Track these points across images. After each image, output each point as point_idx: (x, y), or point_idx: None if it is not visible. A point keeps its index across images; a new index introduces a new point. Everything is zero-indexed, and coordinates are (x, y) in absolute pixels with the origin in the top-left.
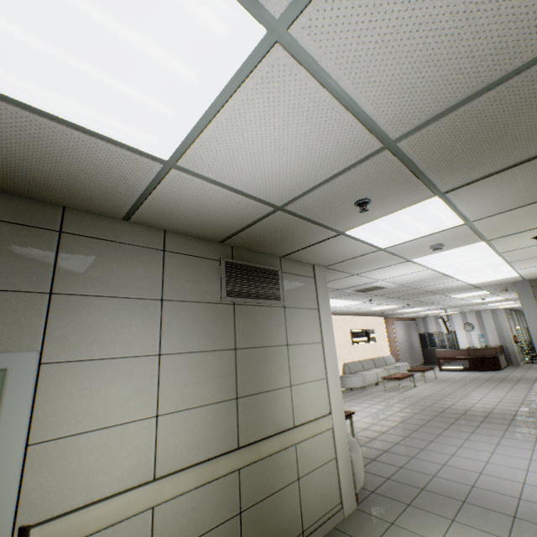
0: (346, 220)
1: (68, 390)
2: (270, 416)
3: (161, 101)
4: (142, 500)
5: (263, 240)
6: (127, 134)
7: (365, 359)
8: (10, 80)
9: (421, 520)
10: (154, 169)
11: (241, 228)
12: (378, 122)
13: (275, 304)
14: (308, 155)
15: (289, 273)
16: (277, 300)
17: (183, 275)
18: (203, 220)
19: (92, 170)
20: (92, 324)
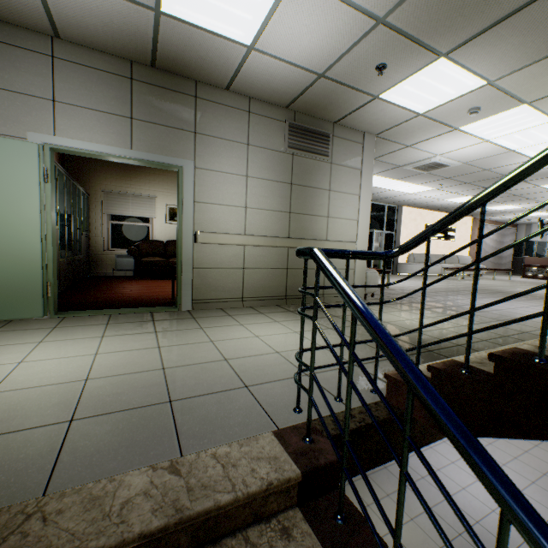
0: (375, 84)
1: (206, 183)
2: (310, 230)
3: (246, 12)
4: (239, 240)
5: (316, 105)
6: (230, 32)
7: (435, 254)
8: (185, 13)
9: (401, 307)
10: (243, 52)
11: (298, 94)
12: (366, 7)
13: (324, 159)
14: (329, 34)
15: (339, 137)
16: (325, 157)
17: (260, 130)
18: (272, 88)
19: (212, 55)
20: (214, 152)
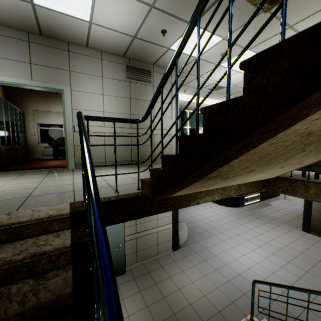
0: (165, 41)
1: (79, 99)
2: (144, 123)
3: (80, 3)
4: (101, 130)
5: (139, 54)
6: (76, 14)
7: None
8: (48, 4)
9: None
10: (87, 25)
11: (127, 48)
12: None
13: (148, 84)
14: (129, 14)
15: (157, 72)
16: (149, 83)
17: (109, 69)
18: (111, 45)
19: (71, 27)
20: (82, 82)
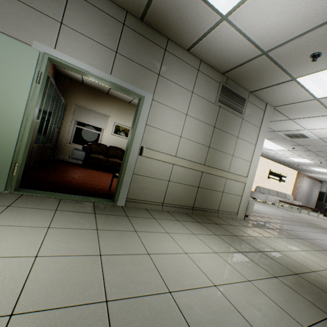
0: (301, 68)
1: (158, 113)
2: (219, 162)
3: None
4: (171, 160)
5: (245, 76)
6: None
7: (272, 189)
8: None
9: (274, 232)
10: (216, 20)
11: (238, 65)
12: None
13: (238, 115)
14: (294, 17)
15: (251, 102)
16: (240, 114)
17: (202, 85)
18: (222, 56)
19: (191, 18)
20: (168, 92)
